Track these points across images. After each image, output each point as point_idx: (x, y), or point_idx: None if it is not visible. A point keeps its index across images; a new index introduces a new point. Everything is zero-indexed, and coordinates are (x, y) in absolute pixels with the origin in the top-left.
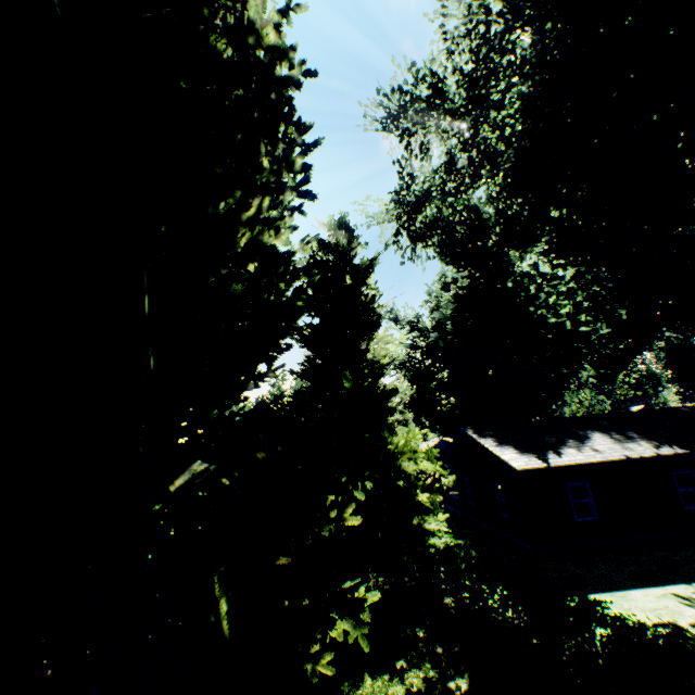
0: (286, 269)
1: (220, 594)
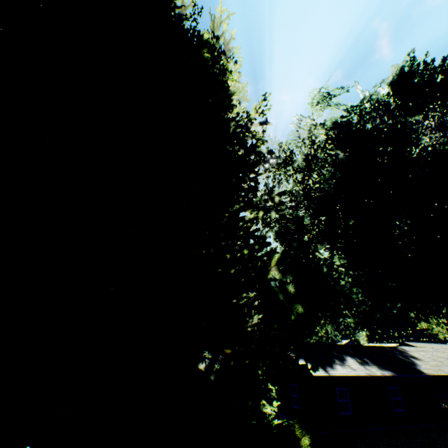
0: (270, 250)
1: (302, 434)
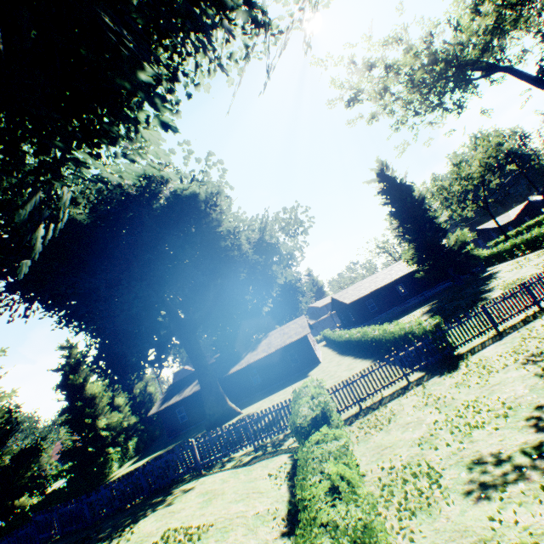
0: None
1: None
